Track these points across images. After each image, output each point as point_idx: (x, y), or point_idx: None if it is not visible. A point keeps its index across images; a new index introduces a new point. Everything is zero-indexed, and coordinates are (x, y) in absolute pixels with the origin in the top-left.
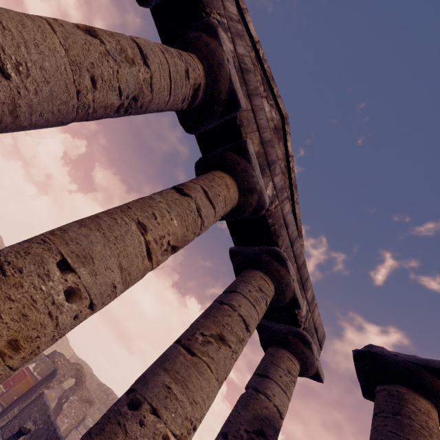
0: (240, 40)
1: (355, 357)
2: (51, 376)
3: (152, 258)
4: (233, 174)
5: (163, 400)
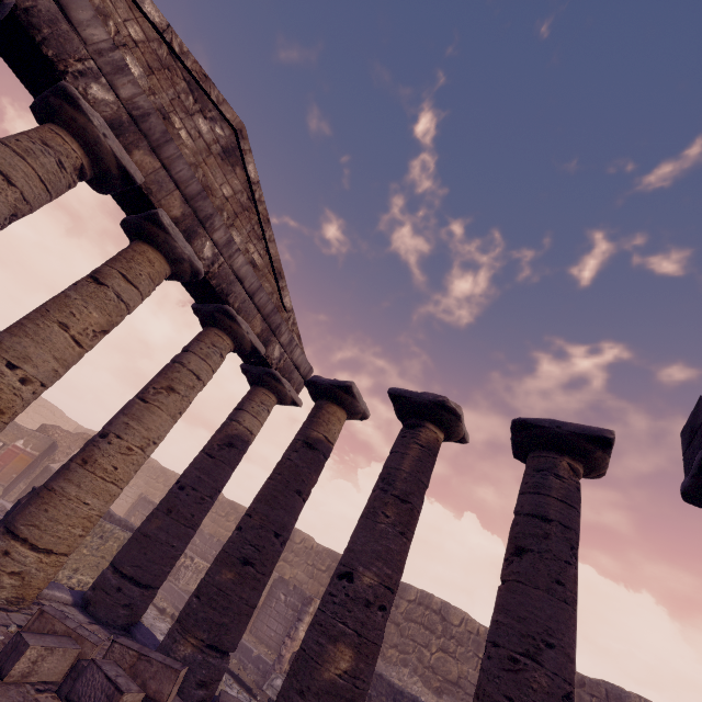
0: (123, 76)
1: (305, 385)
2: (51, 449)
3: (83, 346)
4: (156, 246)
5: (124, 430)
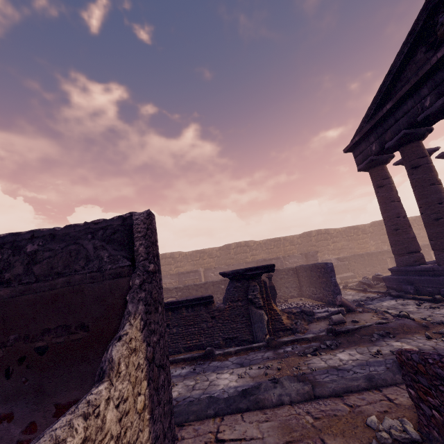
0: None
1: None
2: None
3: None
4: None
5: None
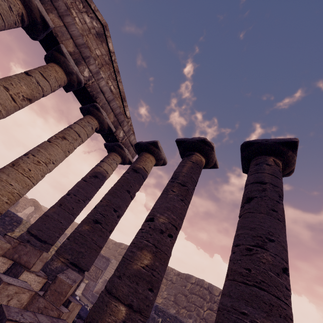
0: None
1: (135, 147)
2: (16, 204)
3: (16, 102)
4: (60, 65)
5: (37, 153)
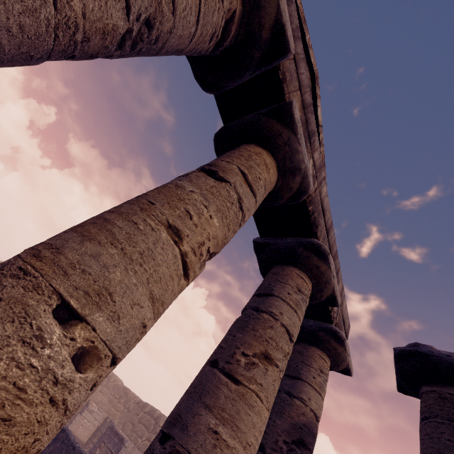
0: None
1: (397, 355)
2: None
3: (189, 275)
4: (271, 150)
5: (212, 451)
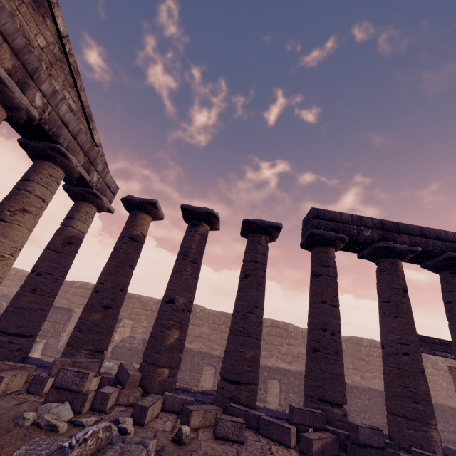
0: None
1: (122, 201)
2: None
3: None
4: None
5: None
